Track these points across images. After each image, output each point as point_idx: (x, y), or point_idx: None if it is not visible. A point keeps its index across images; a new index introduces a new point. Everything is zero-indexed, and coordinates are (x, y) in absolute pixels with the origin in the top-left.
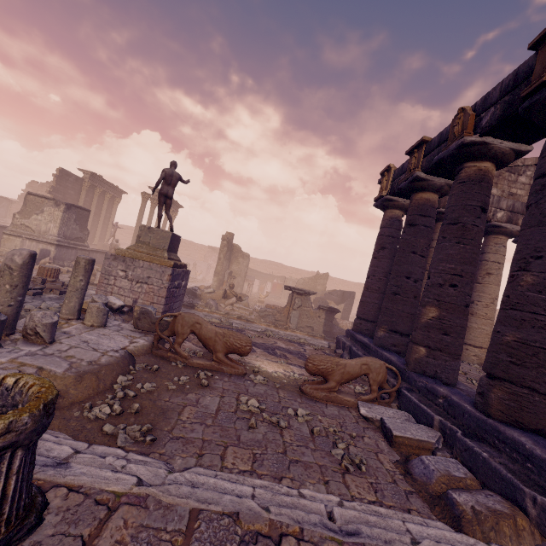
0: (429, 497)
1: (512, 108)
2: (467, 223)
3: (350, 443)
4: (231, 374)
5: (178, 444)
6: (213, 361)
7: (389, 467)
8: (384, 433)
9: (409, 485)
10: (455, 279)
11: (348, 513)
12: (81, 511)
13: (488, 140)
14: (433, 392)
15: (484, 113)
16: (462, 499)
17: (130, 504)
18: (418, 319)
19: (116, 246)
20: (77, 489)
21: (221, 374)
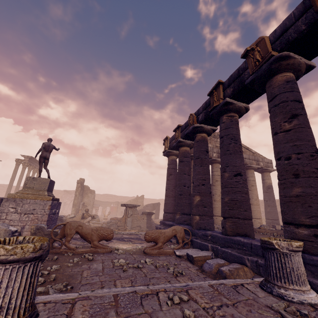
0: (213, 276)
1: (207, 114)
2: (203, 158)
3: (175, 267)
4: (103, 253)
5: (87, 286)
6: (91, 247)
7: (194, 271)
8: (189, 260)
9: (204, 275)
10: (203, 181)
11: (182, 284)
12: (57, 307)
13: (202, 125)
14: (206, 235)
15: (199, 116)
16: (225, 268)
17: (81, 300)
18: (193, 203)
19: None
20: (48, 302)
21: (97, 253)
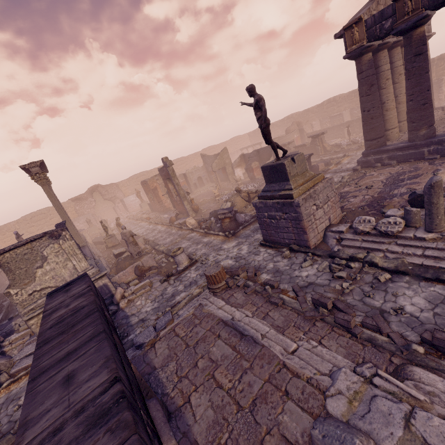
0: None
1: None
2: None
3: None
4: None
5: None
6: None
7: None
8: None
9: None
10: None
11: None
12: None
13: None
14: None
15: None
16: None
17: None
18: None
19: (130, 232)
20: None
21: None
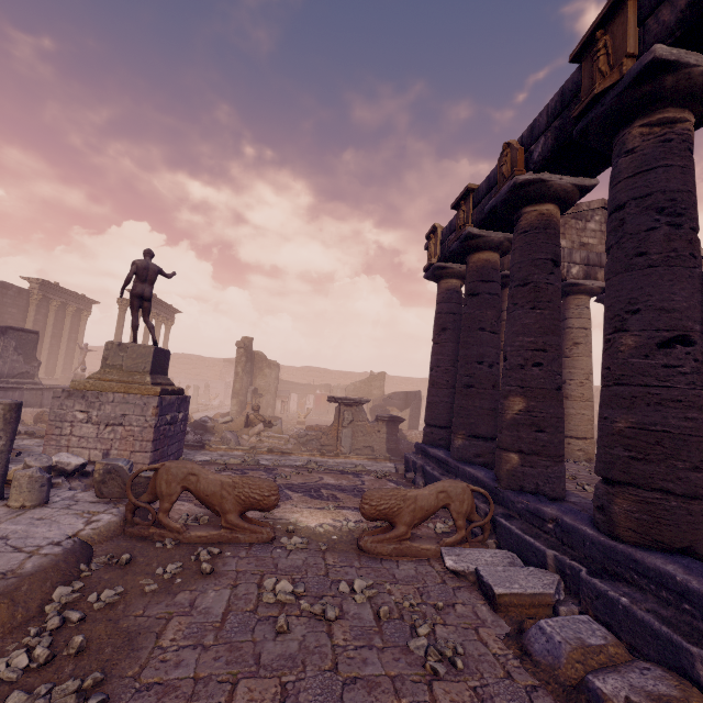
0: (562, 691)
1: (565, 134)
2: (540, 282)
3: (436, 620)
4: (252, 544)
5: (149, 699)
6: (222, 528)
7: (497, 648)
8: (483, 592)
9: (531, 674)
10: (538, 356)
11: None
12: None
13: (544, 176)
14: (539, 515)
15: (533, 145)
16: (610, 687)
17: None
18: (502, 416)
19: (82, 376)
20: None
21: (235, 546)
